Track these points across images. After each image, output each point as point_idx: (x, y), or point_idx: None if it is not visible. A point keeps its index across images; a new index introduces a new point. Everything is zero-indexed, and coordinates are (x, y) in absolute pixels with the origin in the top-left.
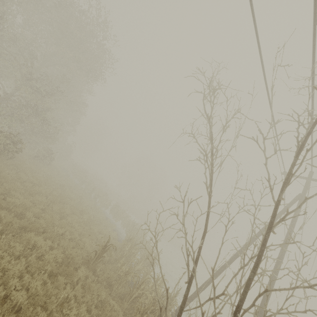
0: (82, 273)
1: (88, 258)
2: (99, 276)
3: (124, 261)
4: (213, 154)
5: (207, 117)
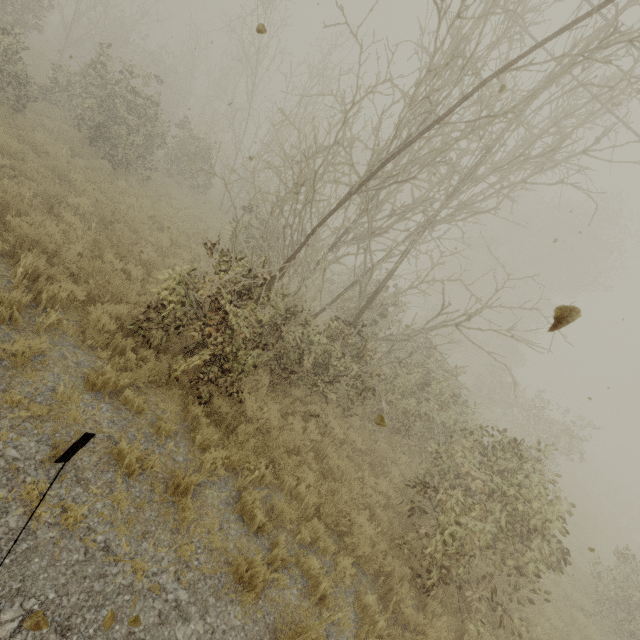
0: None
1: None
2: None
3: None
4: None
5: None
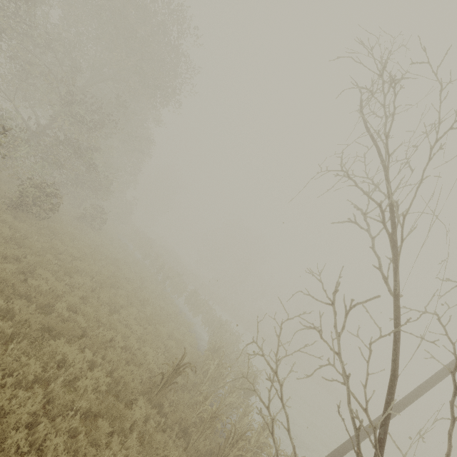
0: (139, 412)
1: (151, 384)
2: (168, 416)
3: (208, 388)
4: (393, 209)
5: (371, 138)
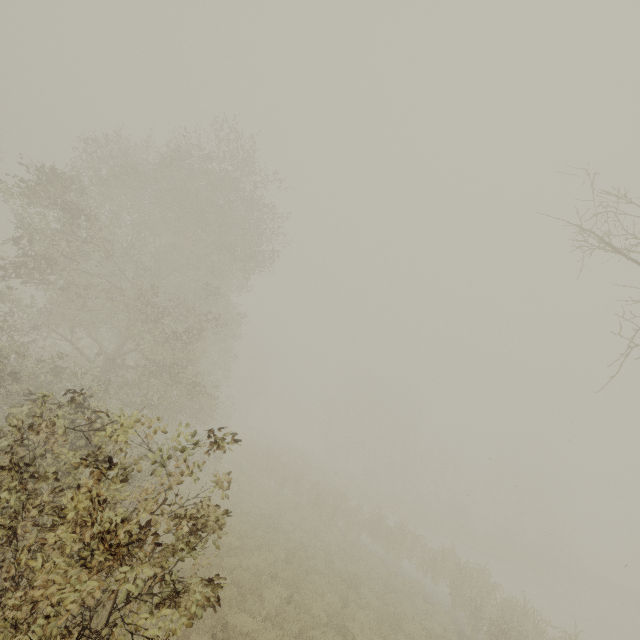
0: None
1: None
2: None
3: None
4: None
5: None
